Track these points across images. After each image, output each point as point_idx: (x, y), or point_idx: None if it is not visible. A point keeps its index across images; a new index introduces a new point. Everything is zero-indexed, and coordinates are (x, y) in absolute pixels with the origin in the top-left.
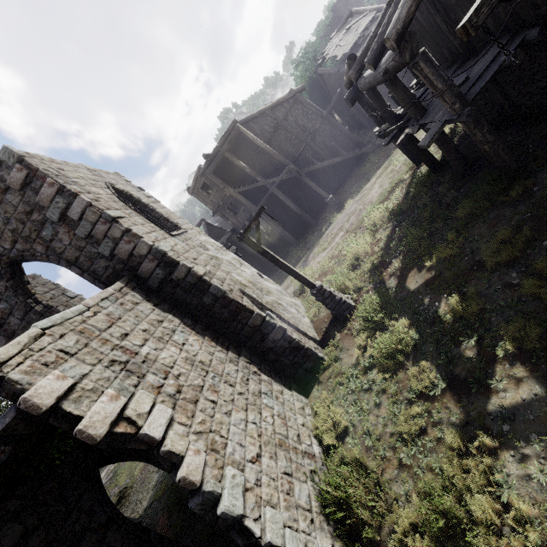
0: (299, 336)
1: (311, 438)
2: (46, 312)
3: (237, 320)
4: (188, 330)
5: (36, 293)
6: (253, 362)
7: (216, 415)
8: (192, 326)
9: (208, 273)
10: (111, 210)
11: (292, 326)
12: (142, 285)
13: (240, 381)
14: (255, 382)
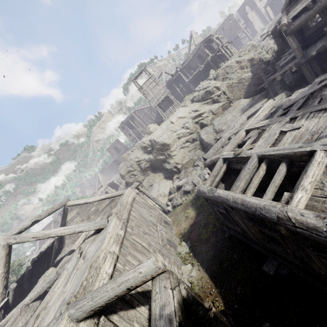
0: (267, 19)
1: (262, 28)
2: (246, 12)
3: (262, 16)
4: (257, 16)
5: (245, 10)
6: (261, 21)
7: (256, 23)
8: (257, 16)
9: (261, 10)
10: (255, 1)
11: (268, 18)
12: (255, 10)
13: (259, 22)
14: (260, 23)
